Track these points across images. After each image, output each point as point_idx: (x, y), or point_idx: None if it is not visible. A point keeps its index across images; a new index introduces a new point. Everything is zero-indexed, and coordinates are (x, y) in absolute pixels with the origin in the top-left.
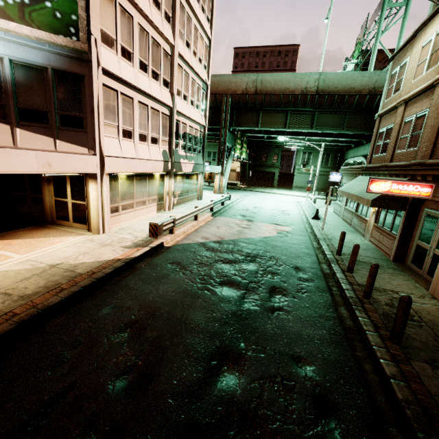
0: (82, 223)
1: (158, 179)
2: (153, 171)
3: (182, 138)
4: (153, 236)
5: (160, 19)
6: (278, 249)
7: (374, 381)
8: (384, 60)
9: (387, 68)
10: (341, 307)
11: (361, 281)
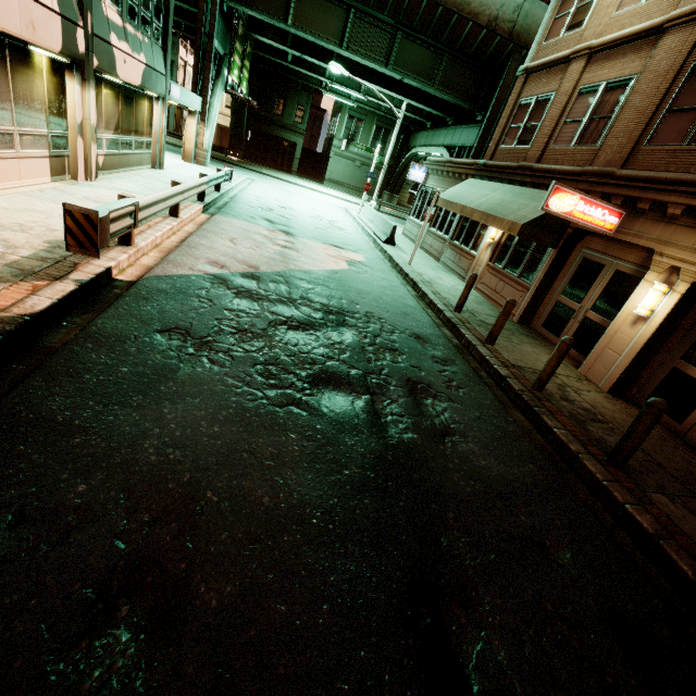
0: None
1: (44, 73)
2: (30, 39)
3: None
4: (81, 248)
5: None
6: (369, 297)
7: (628, 544)
8: None
9: None
10: (512, 409)
11: (512, 359)
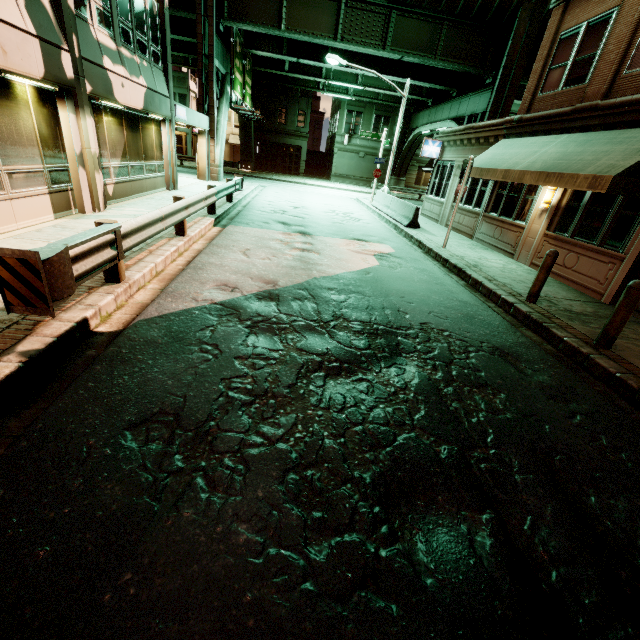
0: None
1: (31, 104)
2: (1, 65)
3: None
4: (27, 306)
5: None
6: (416, 300)
7: None
8: None
9: None
10: None
11: None
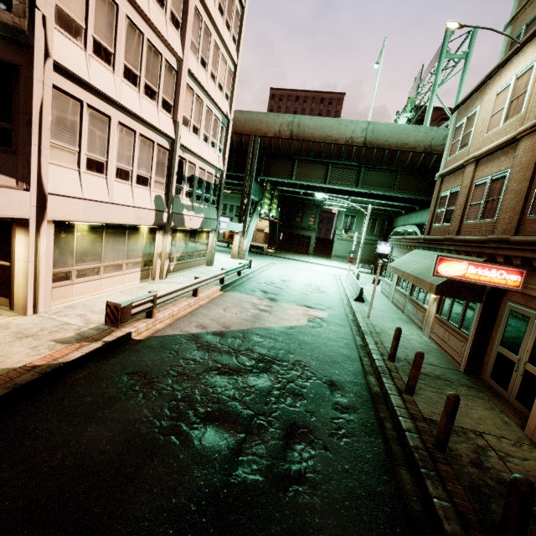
0: (2, 295)
1: (145, 234)
2: (138, 223)
3: (188, 183)
4: (111, 323)
5: (164, 20)
6: (307, 348)
7: None
8: (438, 119)
9: (444, 125)
10: (402, 467)
11: (427, 412)
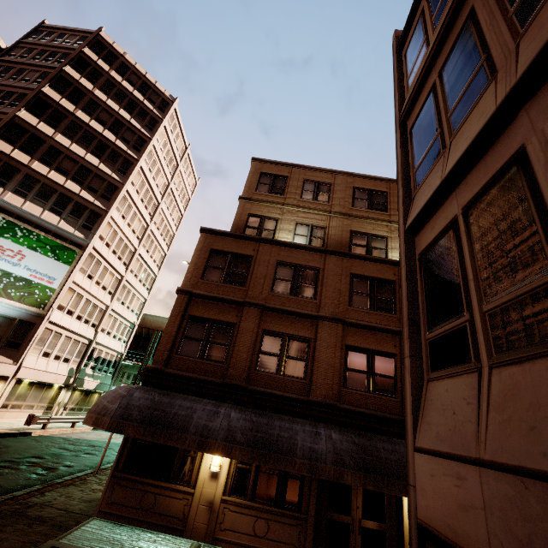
0: None
1: (55, 389)
2: (54, 382)
3: (95, 361)
4: (27, 424)
5: (104, 294)
6: None
7: None
8: None
9: None
10: None
11: None
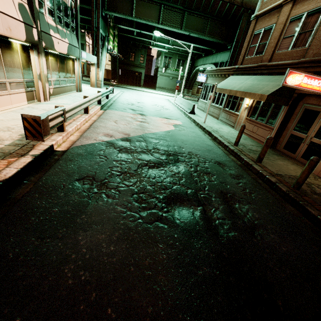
0: None
1: (19, 52)
2: (9, 35)
3: None
4: (34, 137)
5: None
6: (188, 143)
7: None
8: None
9: None
10: (284, 203)
11: (274, 170)
